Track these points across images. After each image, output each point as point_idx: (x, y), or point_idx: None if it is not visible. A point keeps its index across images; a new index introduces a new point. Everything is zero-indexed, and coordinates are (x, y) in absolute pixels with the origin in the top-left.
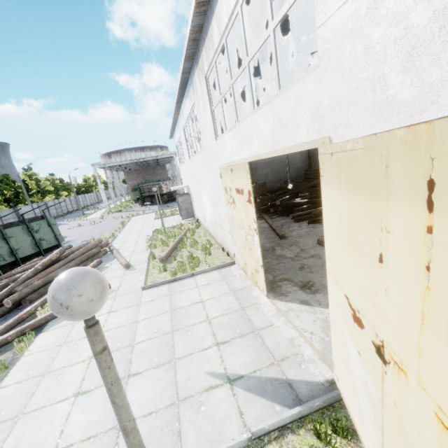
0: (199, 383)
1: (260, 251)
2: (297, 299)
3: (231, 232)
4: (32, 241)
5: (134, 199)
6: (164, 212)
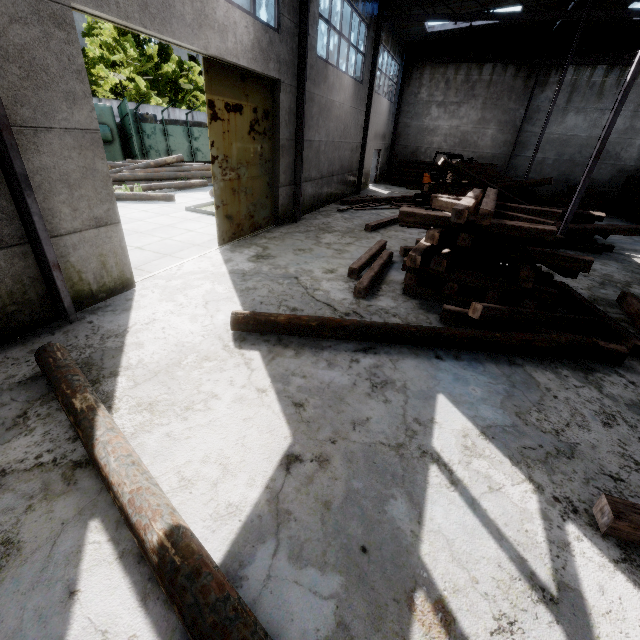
0: None
1: (214, 186)
2: (231, 257)
3: (271, 180)
4: (189, 148)
5: None
6: None
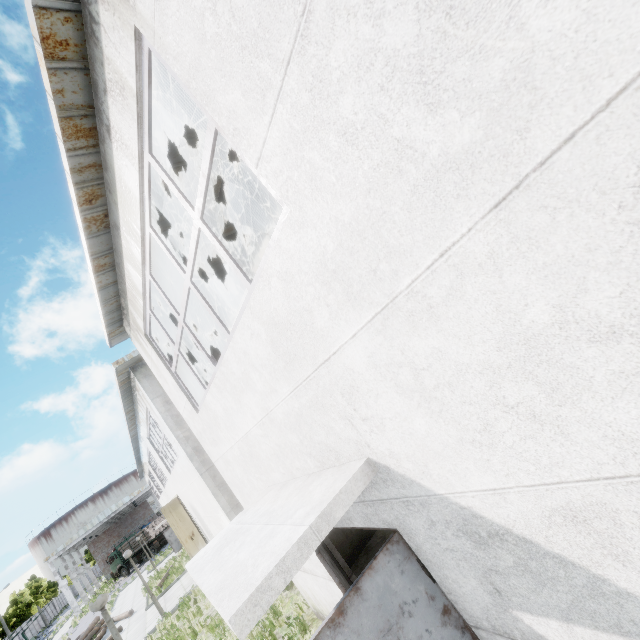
0: (175, 603)
1: None
2: None
3: None
4: None
5: (115, 572)
6: (157, 559)
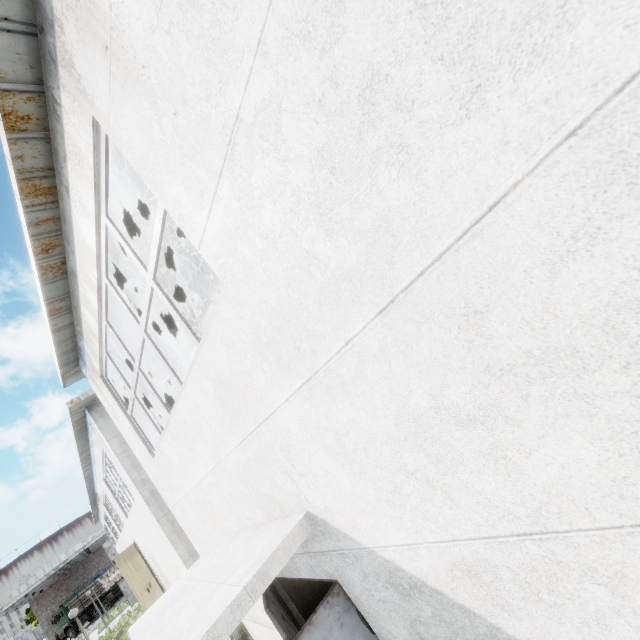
0: None
1: None
2: None
3: None
4: None
5: (60, 633)
6: (110, 615)
